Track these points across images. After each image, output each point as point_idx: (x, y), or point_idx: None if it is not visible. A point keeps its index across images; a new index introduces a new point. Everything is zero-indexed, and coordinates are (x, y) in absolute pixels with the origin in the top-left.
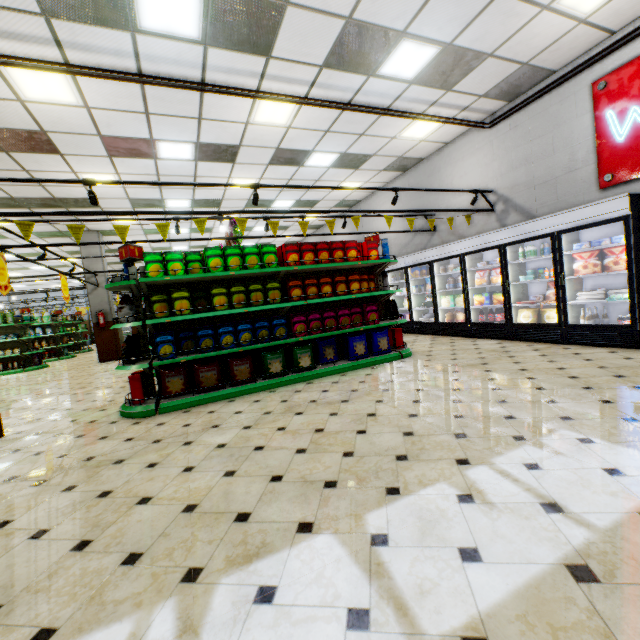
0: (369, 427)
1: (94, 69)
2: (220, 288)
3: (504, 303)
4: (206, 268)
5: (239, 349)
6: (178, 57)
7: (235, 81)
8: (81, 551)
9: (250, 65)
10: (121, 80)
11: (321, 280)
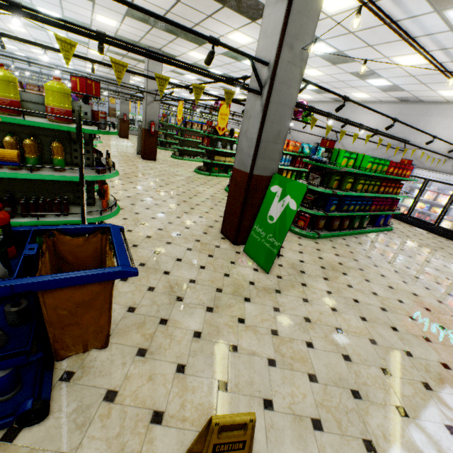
0: (447, 277)
1: (388, 17)
2: (363, 180)
3: (440, 214)
4: (358, 165)
5: (353, 214)
6: (428, 26)
7: (427, 44)
8: (431, 311)
9: (450, 44)
10: (393, 30)
11: (391, 184)
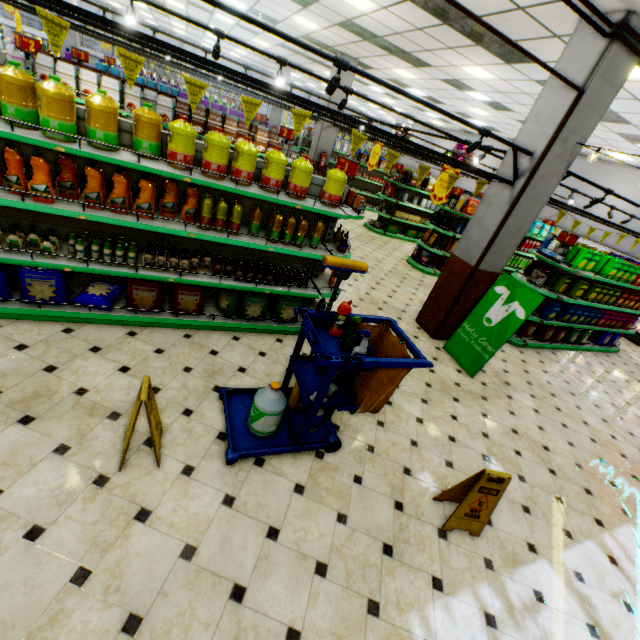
0: None
1: None
2: (599, 288)
3: None
4: (598, 269)
5: (575, 326)
6: None
7: None
8: None
9: None
10: None
11: (635, 297)
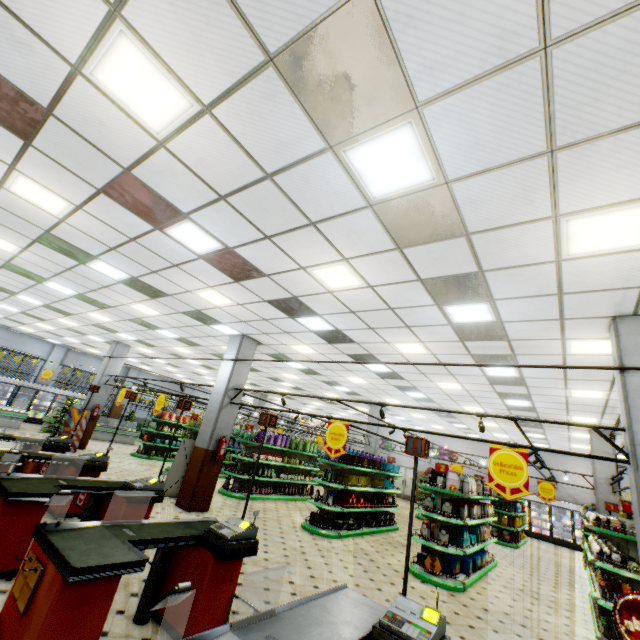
0: None
1: None
2: None
3: None
4: None
5: None
6: None
7: None
8: None
9: None
10: None
11: None
